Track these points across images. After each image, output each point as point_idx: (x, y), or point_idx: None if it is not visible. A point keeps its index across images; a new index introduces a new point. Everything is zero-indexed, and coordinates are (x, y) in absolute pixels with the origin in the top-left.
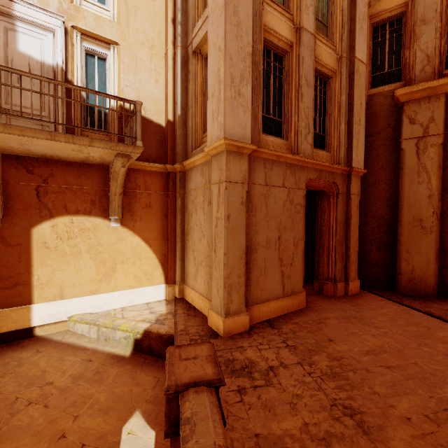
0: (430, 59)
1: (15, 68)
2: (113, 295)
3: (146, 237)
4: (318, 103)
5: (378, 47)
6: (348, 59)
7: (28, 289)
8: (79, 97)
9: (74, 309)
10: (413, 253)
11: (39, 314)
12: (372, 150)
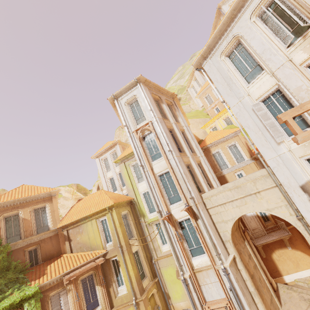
0: None
1: (248, 219)
2: (303, 272)
3: (301, 250)
4: None
5: None
6: None
7: (279, 272)
8: (260, 217)
9: (294, 277)
10: None
11: (286, 279)
12: None
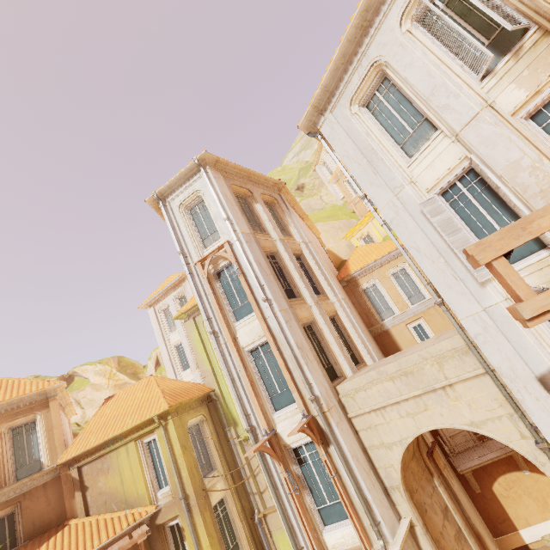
0: None
1: None
2: None
3: None
4: None
5: None
6: None
7: (510, 522)
8: None
9: (541, 532)
10: None
11: (525, 536)
12: None
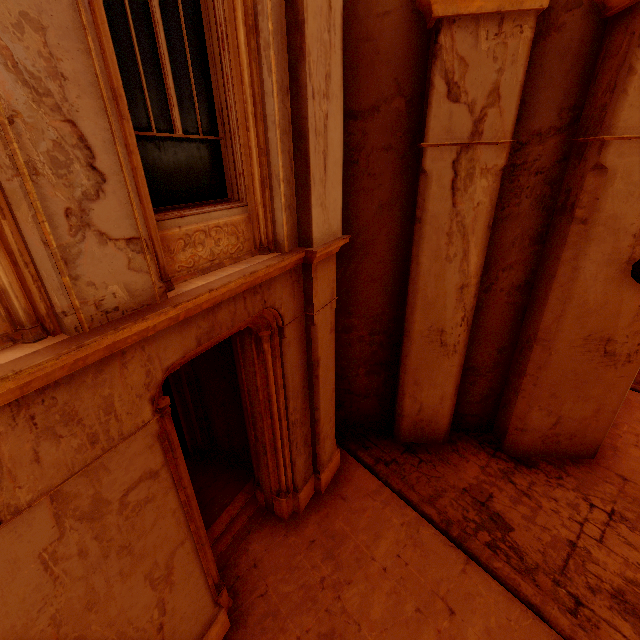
0: None
1: None
2: None
3: None
4: None
5: None
6: None
7: None
8: None
9: None
10: (424, 384)
11: None
12: (360, 161)
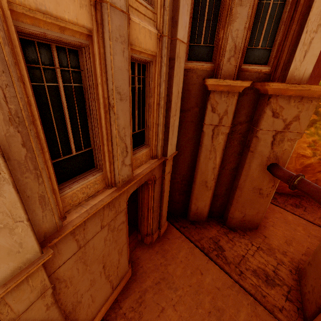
0: (236, 51)
1: None
2: None
3: None
4: (136, 99)
5: (198, 9)
6: (170, 38)
7: None
8: None
9: None
10: (199, 200)
11: None
12: (182, 124)
